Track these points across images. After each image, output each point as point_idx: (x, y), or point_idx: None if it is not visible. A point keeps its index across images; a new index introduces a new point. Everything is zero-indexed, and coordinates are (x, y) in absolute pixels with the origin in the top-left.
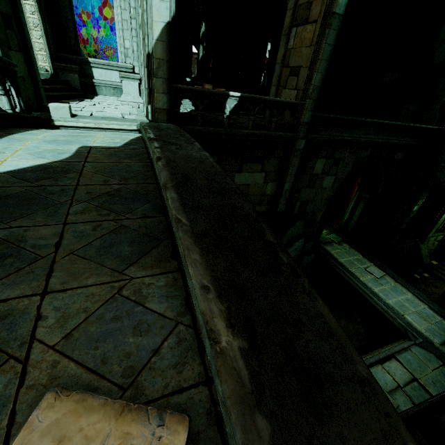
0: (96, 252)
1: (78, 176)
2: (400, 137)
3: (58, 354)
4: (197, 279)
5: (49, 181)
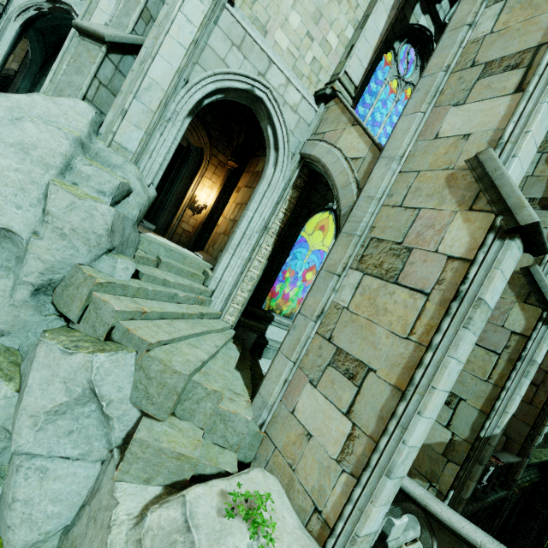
0: None
1: None
2: (532, 469)
3: None
4: None
5: None
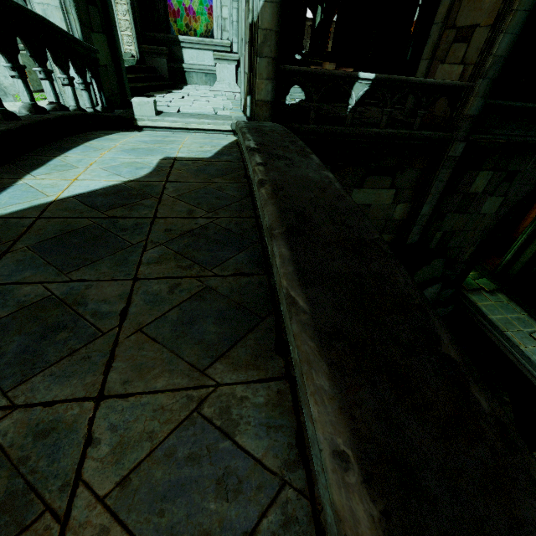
0: (172, 330)
1: (157, 203)
2: None
3: (109, 514)
4: (326, 432)
5: (121, 211)
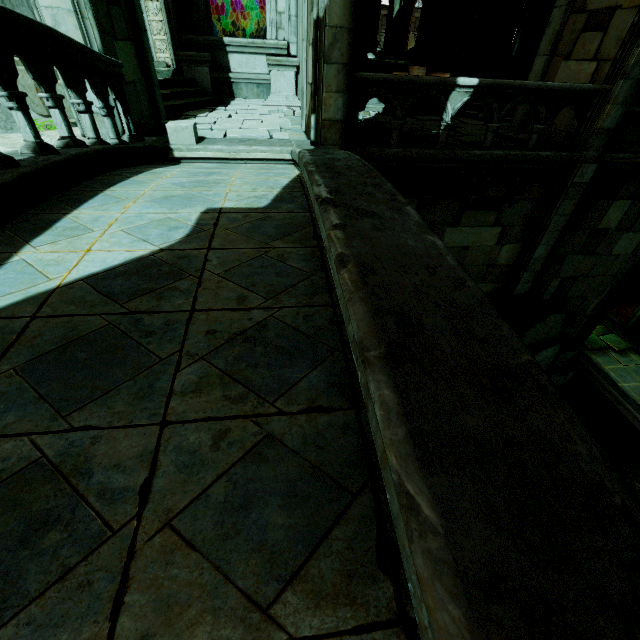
0: (217, 523)
1: (196, 286)
2: None
3: None
4: None
5: (147, 301)
